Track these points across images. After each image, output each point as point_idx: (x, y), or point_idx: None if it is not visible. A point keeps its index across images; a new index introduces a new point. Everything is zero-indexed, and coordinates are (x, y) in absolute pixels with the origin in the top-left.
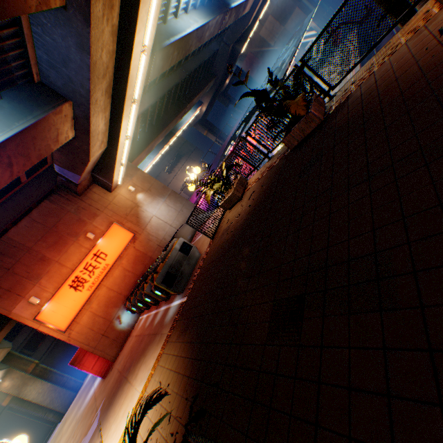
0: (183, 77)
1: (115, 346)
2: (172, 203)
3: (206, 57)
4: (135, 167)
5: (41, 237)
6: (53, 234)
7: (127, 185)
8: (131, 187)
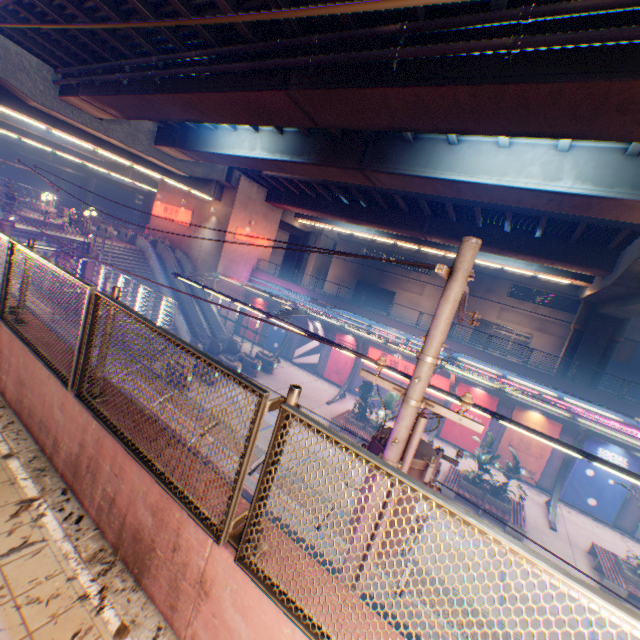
0: (403, 193)
1: None
2: (215, 245)
3: (532, 211)
4: (234, 204)
5: None
6: None
7: (219, 206)
8: (213, 209)
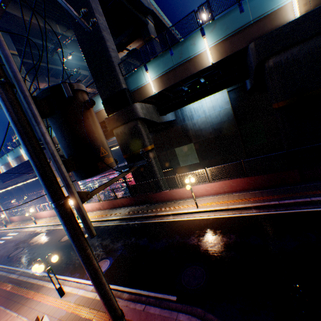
0: None
1: None
2: None
3: None
4: None
5: None
6: None
7: None
8: None
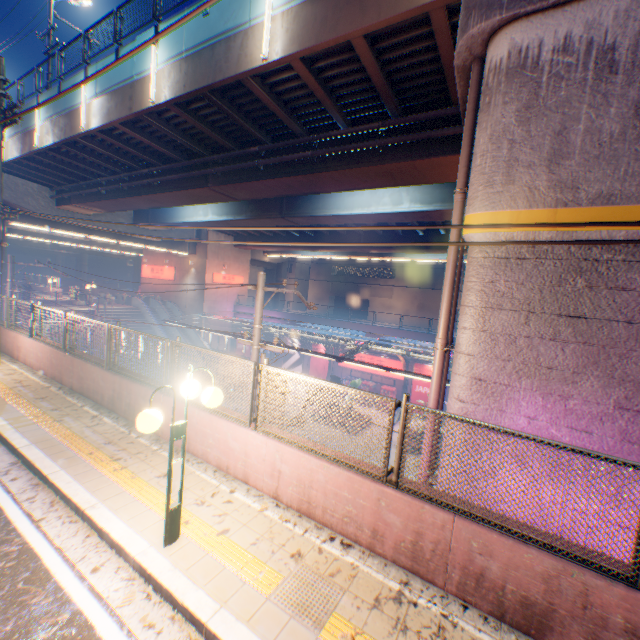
0: None
1: None
2: (198, 291)
3: None
4: (207, 254)
5: None
6: None
7: (196, 259)
8: (191, 262)
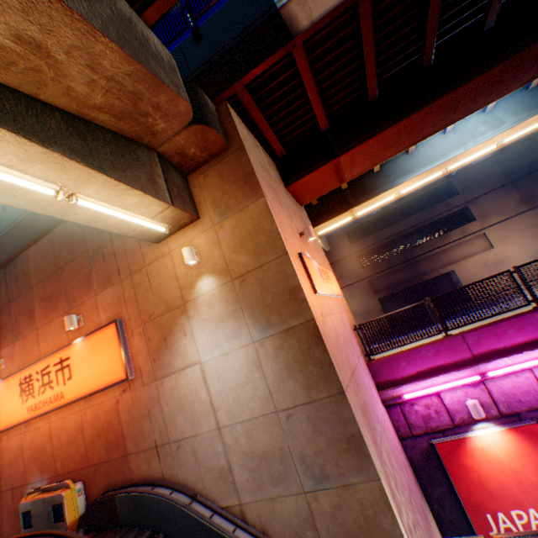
0: None
1: (12, 520)
2: (273, 364)
3: None
4: (254, 182)
5: (46, 276)
6: (56, 280)
7: (200, 235)
8: (186, 251)
